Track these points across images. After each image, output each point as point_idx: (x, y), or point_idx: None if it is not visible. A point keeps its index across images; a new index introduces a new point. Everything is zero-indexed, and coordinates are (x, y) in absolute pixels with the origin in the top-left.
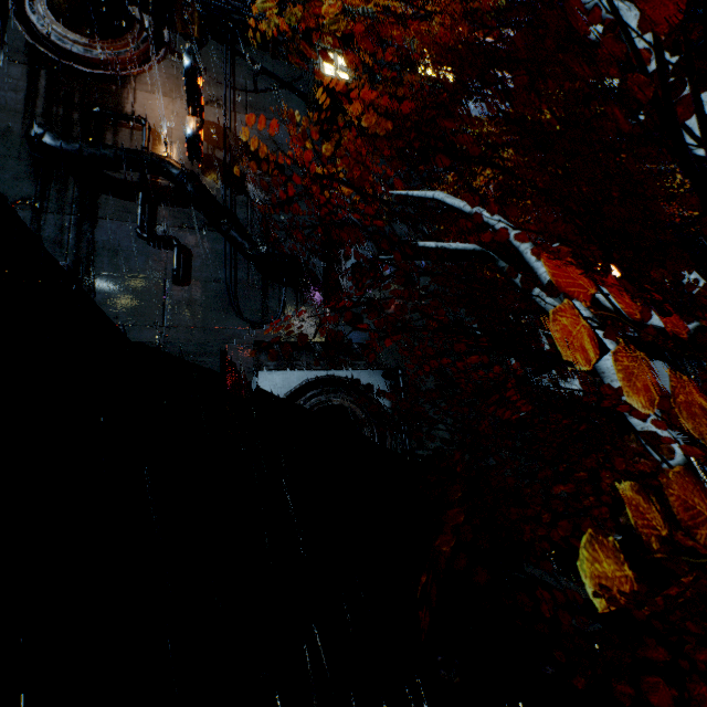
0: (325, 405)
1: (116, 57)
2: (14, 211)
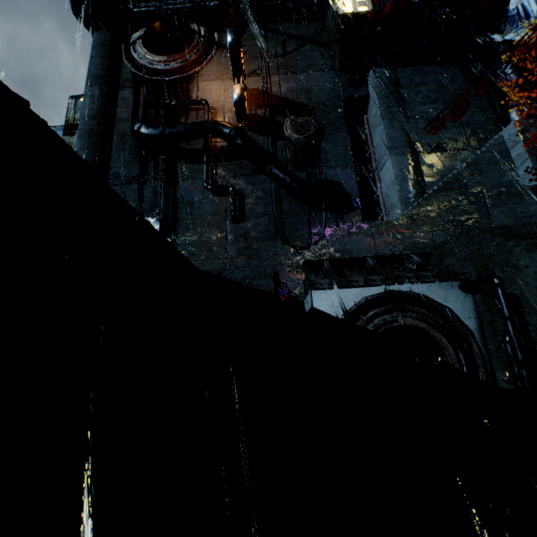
0: (391, 326)
1: (184, 63)
2: (43, 122)
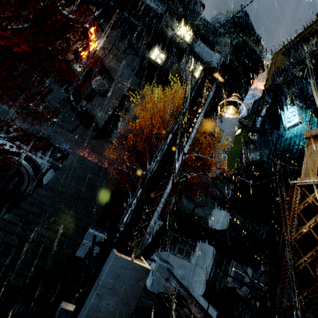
0: (12, 164)
1: (75, 19)
2: None
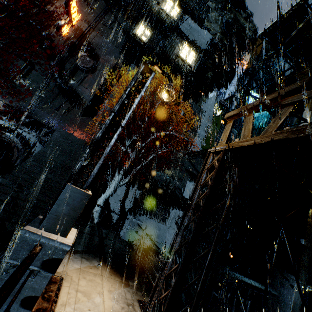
0: (1, 138)
1: None
2: None
